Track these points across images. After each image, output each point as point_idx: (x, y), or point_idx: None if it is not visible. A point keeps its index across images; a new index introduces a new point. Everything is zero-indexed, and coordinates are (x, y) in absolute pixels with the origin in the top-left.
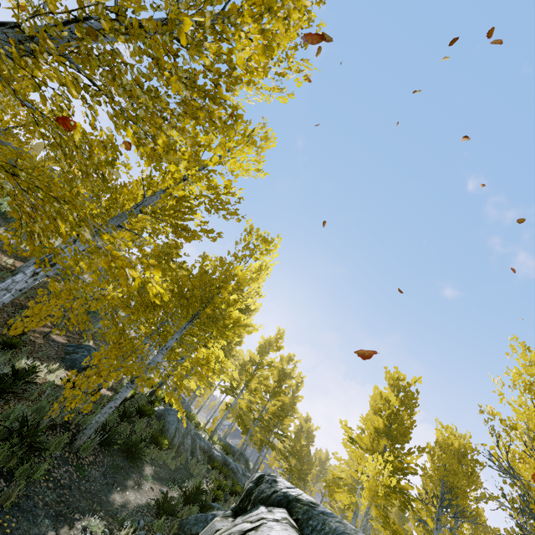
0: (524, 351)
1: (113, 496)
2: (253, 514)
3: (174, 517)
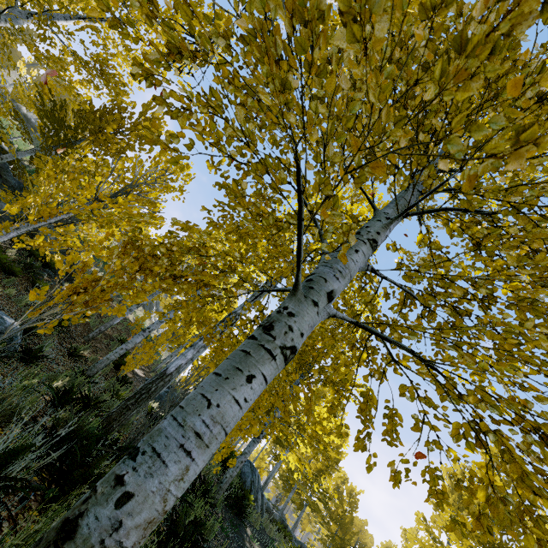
0: None
1: None
2: None
3: None
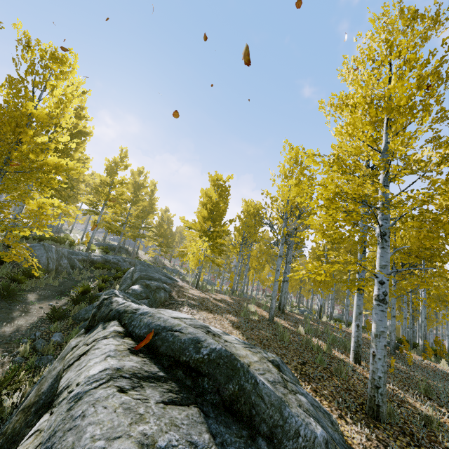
0: (290, 150)
1: (2, 331)
2: (92, 335)
3: (66, 318)
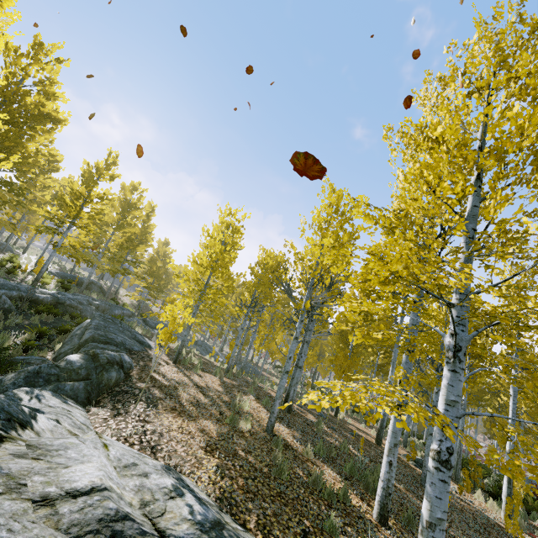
0: (331, 192)
1: None
2: None
3: None
